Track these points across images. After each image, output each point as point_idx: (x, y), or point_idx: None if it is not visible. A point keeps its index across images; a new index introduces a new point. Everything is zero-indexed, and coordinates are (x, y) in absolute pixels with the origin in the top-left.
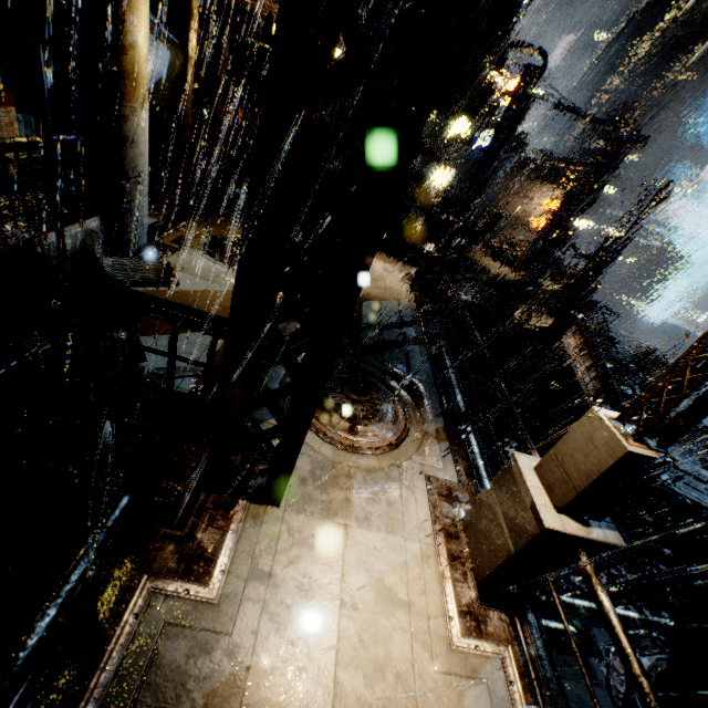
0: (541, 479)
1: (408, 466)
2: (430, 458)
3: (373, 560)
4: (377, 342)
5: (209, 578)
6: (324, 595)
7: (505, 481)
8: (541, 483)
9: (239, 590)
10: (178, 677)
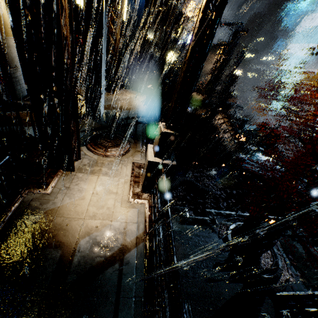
0: (153, 150)
1: (126, 160)
2: (136, 157)
3: (106, 183)
4: (124, 123)
5: (47, 188)
6: (87, 192)
7: (146, 154)
8: (153, 151)
9: (58, 191)
10: (36, 209)
